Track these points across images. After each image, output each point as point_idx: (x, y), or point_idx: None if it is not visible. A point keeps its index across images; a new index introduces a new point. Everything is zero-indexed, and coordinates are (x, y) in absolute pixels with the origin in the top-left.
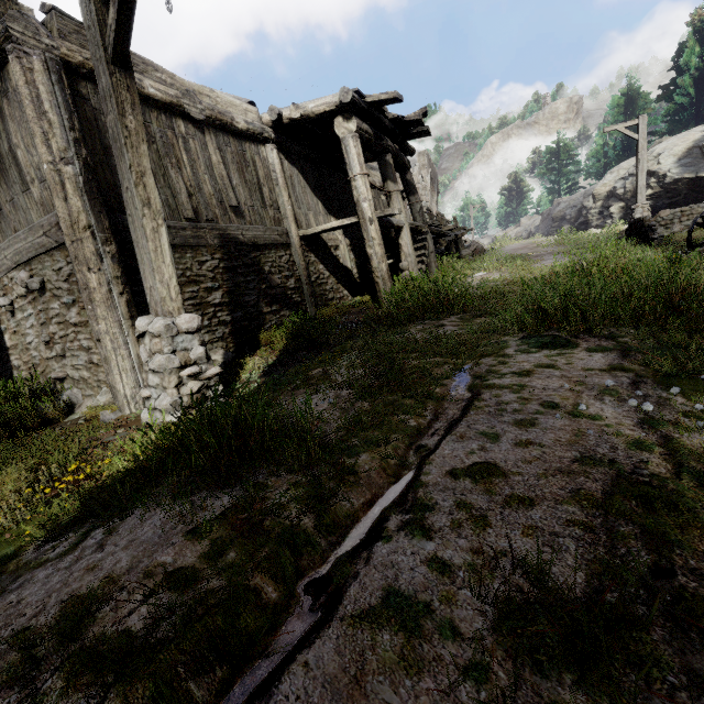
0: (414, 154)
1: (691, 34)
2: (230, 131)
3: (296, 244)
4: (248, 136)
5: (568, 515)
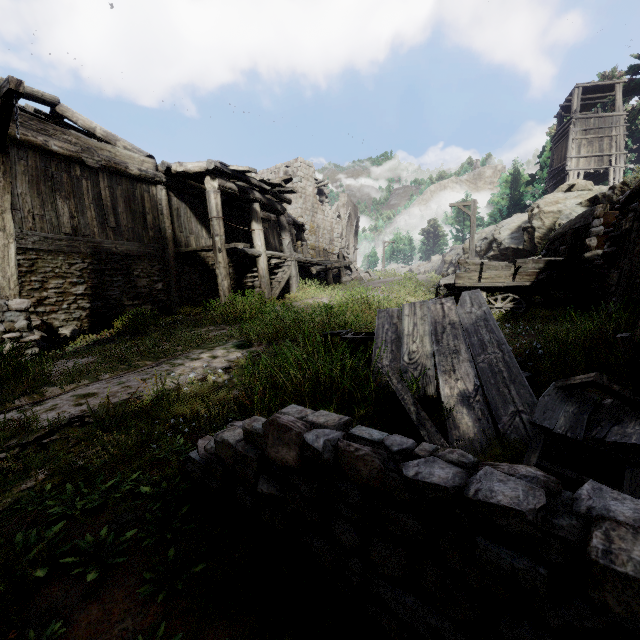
0: (290, 203)
1: (547, 143)
2: (124, 175)
3: (171, 258)
4: (140, 179)
5: (83, 408)
